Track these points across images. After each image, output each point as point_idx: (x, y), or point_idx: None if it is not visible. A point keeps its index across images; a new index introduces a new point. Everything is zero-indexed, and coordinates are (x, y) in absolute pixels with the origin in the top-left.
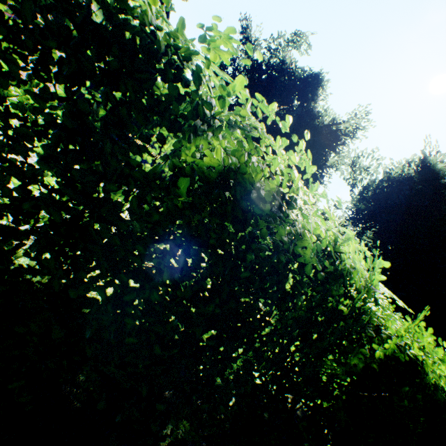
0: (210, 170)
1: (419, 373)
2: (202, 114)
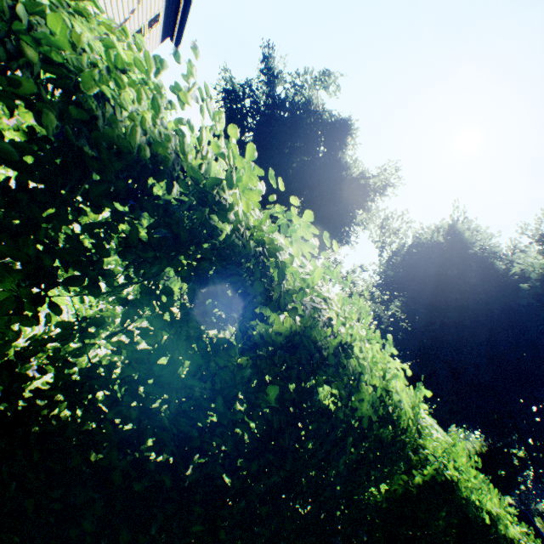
0: (278, 335)
1: (453, 489)
2: (283, 304)
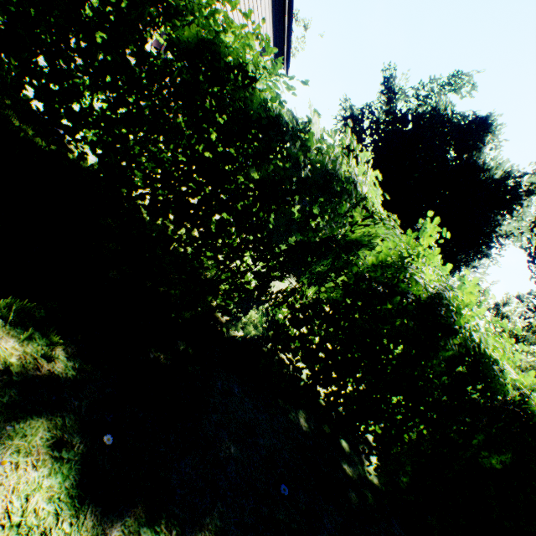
0: (190, 43)
1: (455, 329)
2: None
